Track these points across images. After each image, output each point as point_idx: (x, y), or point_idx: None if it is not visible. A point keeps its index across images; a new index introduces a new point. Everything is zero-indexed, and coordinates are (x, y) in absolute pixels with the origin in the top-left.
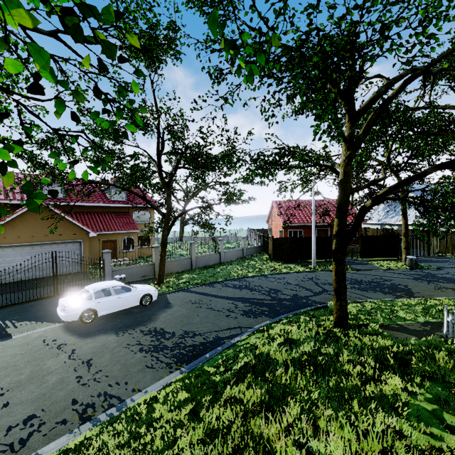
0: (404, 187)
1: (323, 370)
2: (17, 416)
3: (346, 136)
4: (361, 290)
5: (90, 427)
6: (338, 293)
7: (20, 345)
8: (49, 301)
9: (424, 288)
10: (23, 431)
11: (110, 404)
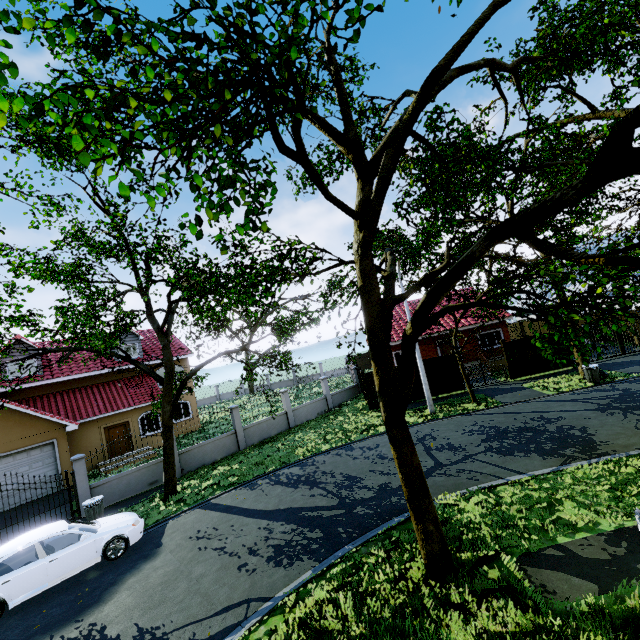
0: (451, 288)
1: None
2: None
3: (356, 207)
4: (502, 453)
5: None
6: (414, 508)
7: None
8: None
9: (617, 430)
10: None
11: None
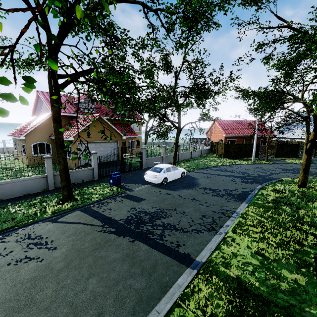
0: None
1: (314, 202)
2: (197, 215)
3: None
4: (292, 173)
5: (235, 218)
6: (305, 171)
7: (146, 193)
8: (123, 175)
9: None
10: (208, 219)
11: (231, 212)
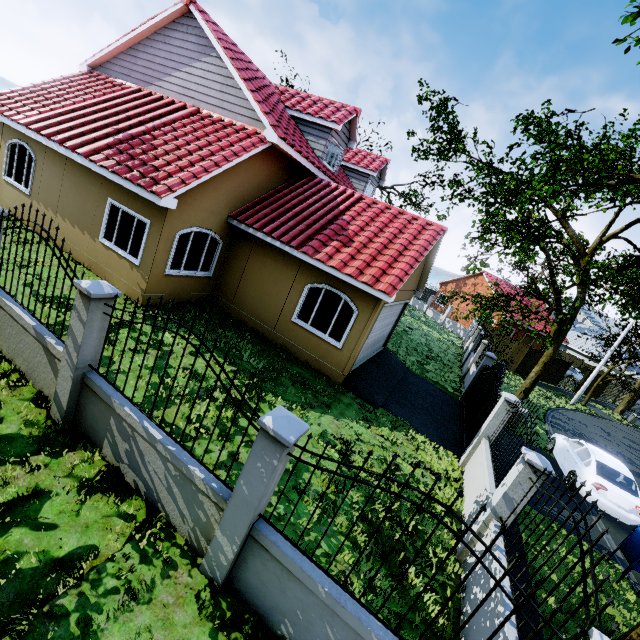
0: None
1: None
2: None
3: None
4: None
5: None
6: None
7: None
8: None
9: None
10: None
11: None
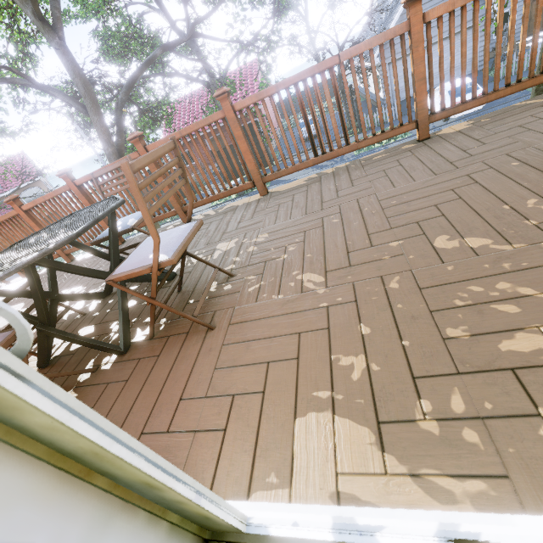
0: None
1: None
2: None
3: None
4: None
5: None
6: None
7: None
8: None
9: None
10: None
11: None
